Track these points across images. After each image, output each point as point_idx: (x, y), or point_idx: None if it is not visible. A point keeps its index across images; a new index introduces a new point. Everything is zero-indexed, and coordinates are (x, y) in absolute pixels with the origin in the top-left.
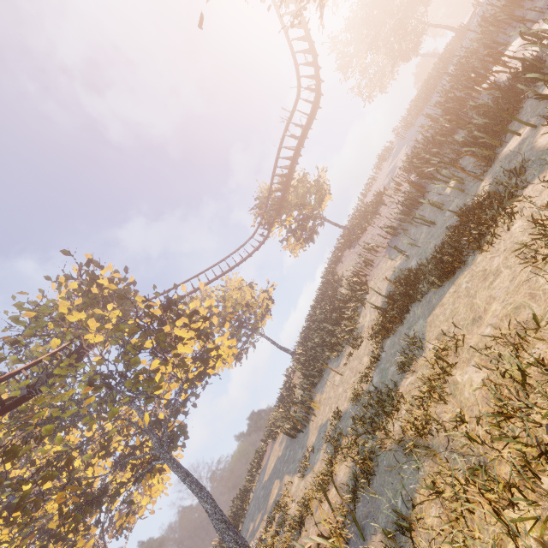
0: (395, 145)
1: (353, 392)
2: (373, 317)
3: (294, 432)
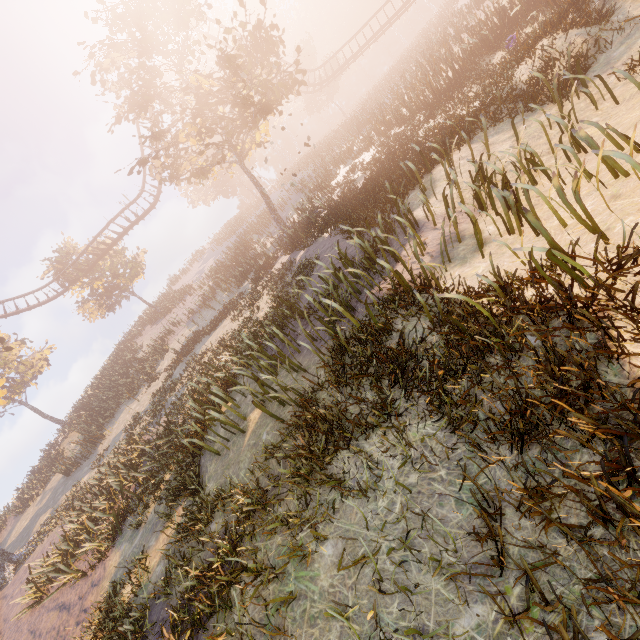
0: (207, 252)
1: (152, 395)
2: (171, 361)
3: (71, 473)
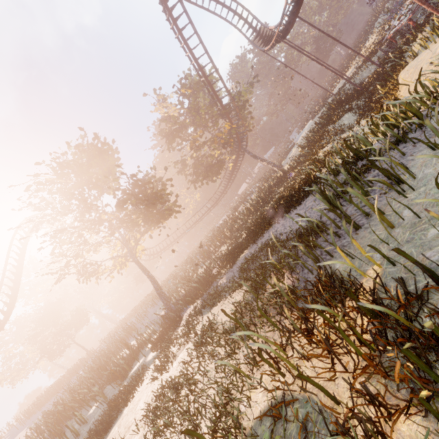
0: (5, 438)
1: None
2: None
3: None
